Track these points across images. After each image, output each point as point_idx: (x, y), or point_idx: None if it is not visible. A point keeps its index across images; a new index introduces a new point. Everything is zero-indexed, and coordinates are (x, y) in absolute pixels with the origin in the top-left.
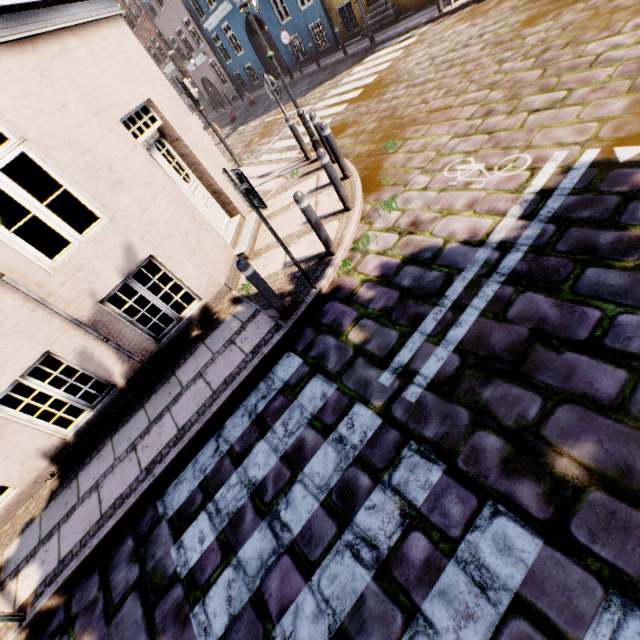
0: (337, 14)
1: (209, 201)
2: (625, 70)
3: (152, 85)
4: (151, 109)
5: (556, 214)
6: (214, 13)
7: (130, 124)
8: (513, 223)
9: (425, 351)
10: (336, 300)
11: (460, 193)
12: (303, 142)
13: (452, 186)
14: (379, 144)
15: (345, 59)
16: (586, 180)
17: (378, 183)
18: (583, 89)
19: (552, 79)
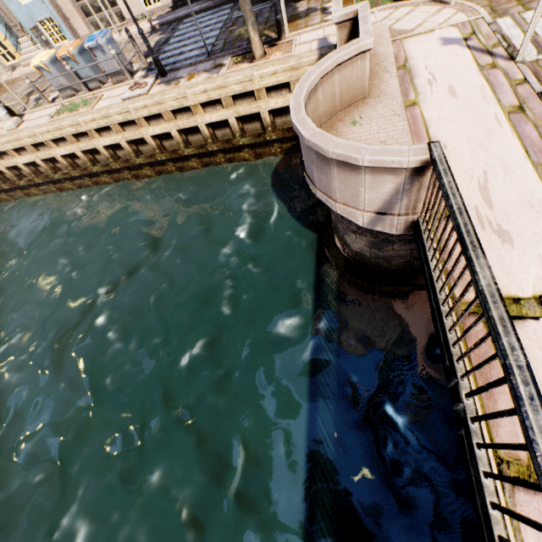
0: None
1: None
2: None
3: None
4: None
5: None
6: None
7: None
8: None
9: None
10: None
11: None
12: None
13: None
14: None
15: None
16: None
17: None
18: None
19: None
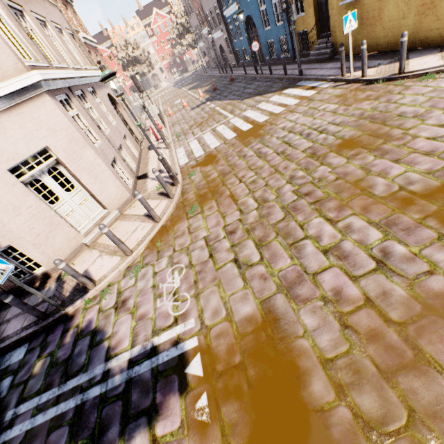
0: (298, 36)
1: (87, 200)
2: (288, 274)
3: (55, 135)
4: (49, 150)
5: (134, 379)
6: (229, 7)
7: (22, 166)
8: (125, 360)
9: (27, 415)
10: (64, 326)
11: (151, 300)
12: (170, 169)
13: (158, 288)
14: (196, 200)
15: (284, 78)
16: (166, 366)
17: (159, 241)
18: (263, 267)
19: (273, 234)
